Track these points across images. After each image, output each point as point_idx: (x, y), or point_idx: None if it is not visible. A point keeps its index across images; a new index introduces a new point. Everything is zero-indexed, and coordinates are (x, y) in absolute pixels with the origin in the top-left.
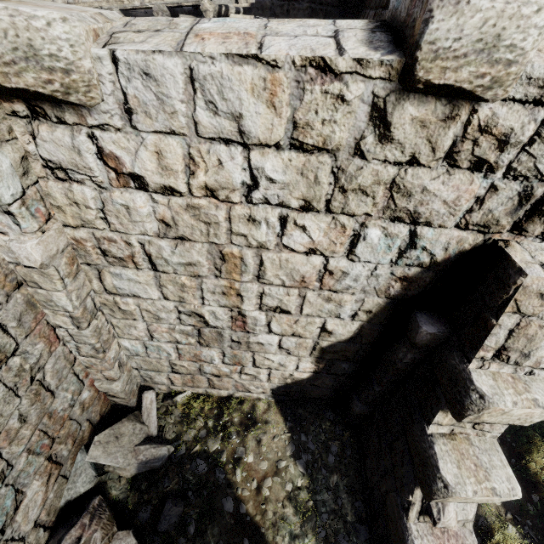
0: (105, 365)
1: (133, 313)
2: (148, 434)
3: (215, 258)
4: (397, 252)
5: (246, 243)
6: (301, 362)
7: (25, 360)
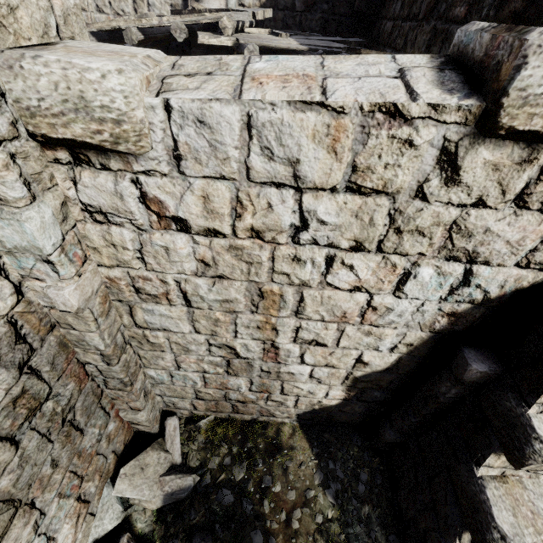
0: (132, 397)
1: (162, 345)
2: (172, 463)
3: (253, 295)
4: (448, 289)
5: (287, 281)
6: (331, 390)
7: (58, 403)
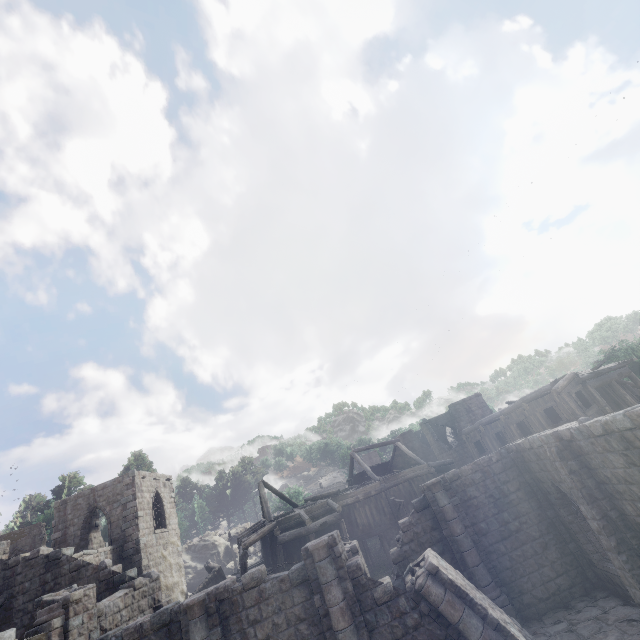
0: None
1: None
2: None
3: None
4: None
5: None
6: None
7: None
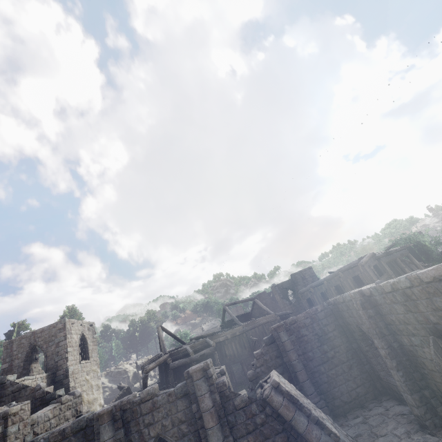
0: None
1: None
2: None
3: None
4: None
5: None
6: None
7: None
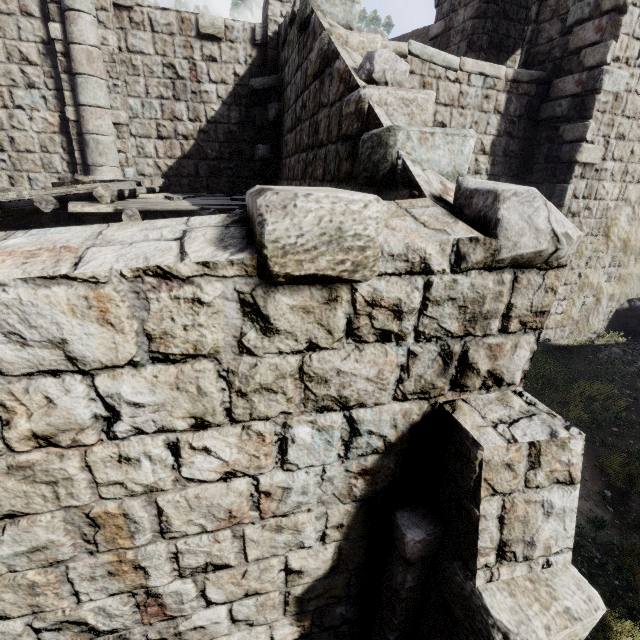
0: None
1: None
2: None
3: (80, 527)
4: (340, 444)
5: (125, 492)
6: (275, 630)
7: None
